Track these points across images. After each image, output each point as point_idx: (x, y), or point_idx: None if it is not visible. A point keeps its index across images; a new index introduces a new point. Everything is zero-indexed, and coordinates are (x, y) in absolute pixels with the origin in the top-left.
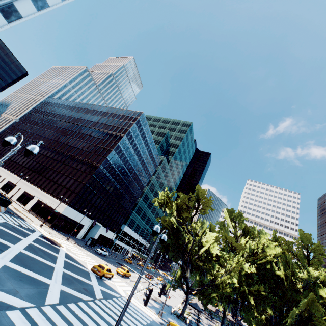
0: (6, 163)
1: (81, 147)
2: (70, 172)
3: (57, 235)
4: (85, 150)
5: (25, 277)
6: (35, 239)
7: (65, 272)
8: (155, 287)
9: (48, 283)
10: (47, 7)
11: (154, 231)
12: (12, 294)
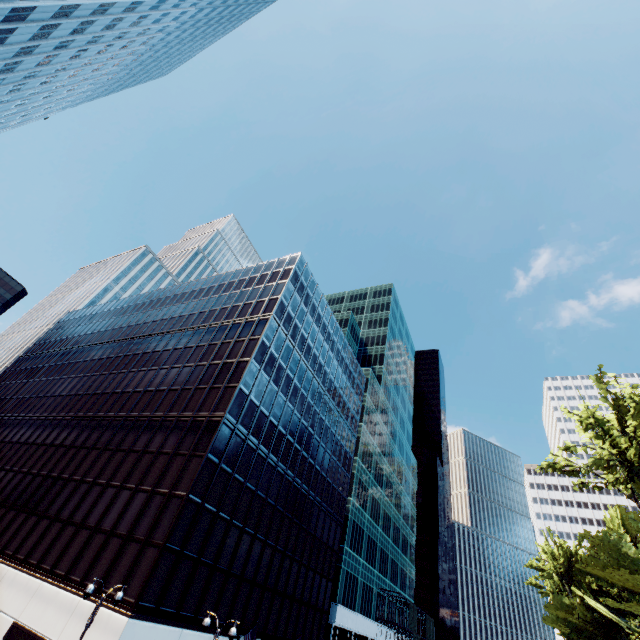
0: None
1: (155, 386)
2: (127, 471)
3: None
4: (168, 389)
5: None
6: None
7: None
8: None
9: None
10: None
11: None
12: None
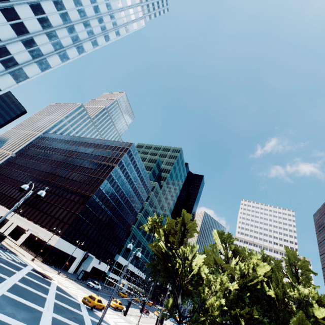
0: (0, 198)
1: (75, 179)
2: (63, 203)
3: (48, 269)
4: (79, 181)
5: (21, 305)
6: (28, 273)
7: (56, 303)
8: (150, 321)
9: (41, 311)
10: (49, 68)
11: (128, 248)
12: (12, 317)
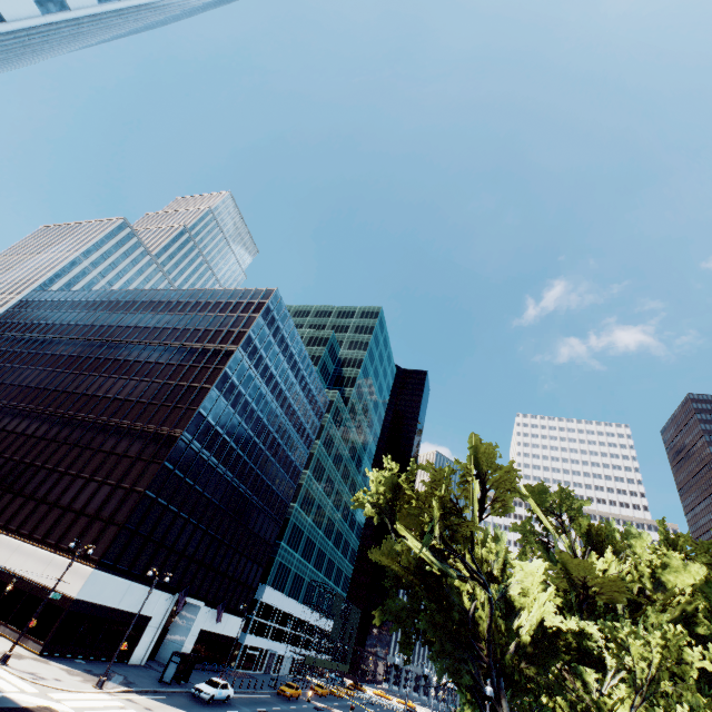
0: None
1: (124, 396)
2: (96, 467)
3: (62, 680)
4: (136, 400)
5: None
6: None
7: None
8: None
9: None
10: None
11: None
12: None
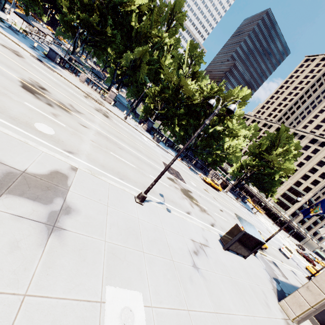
0: None
1: None
2: None
3: None
4: None
5: None
6: None
7: None
8: None
9: None
10: None
11: None
12: None
